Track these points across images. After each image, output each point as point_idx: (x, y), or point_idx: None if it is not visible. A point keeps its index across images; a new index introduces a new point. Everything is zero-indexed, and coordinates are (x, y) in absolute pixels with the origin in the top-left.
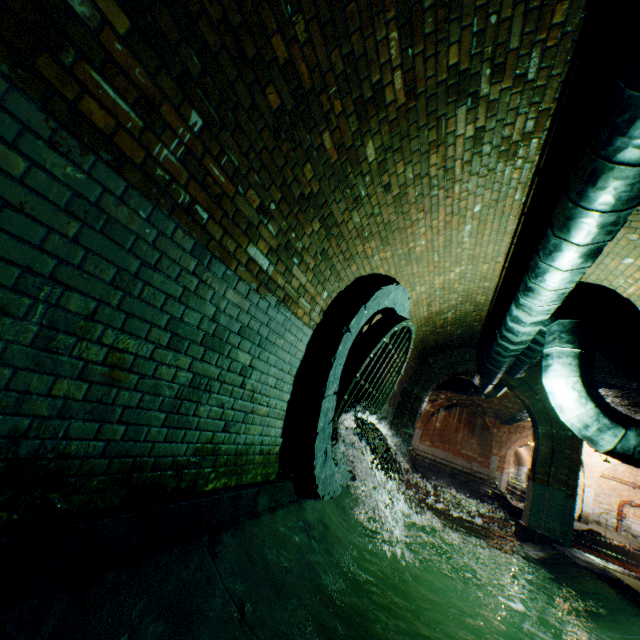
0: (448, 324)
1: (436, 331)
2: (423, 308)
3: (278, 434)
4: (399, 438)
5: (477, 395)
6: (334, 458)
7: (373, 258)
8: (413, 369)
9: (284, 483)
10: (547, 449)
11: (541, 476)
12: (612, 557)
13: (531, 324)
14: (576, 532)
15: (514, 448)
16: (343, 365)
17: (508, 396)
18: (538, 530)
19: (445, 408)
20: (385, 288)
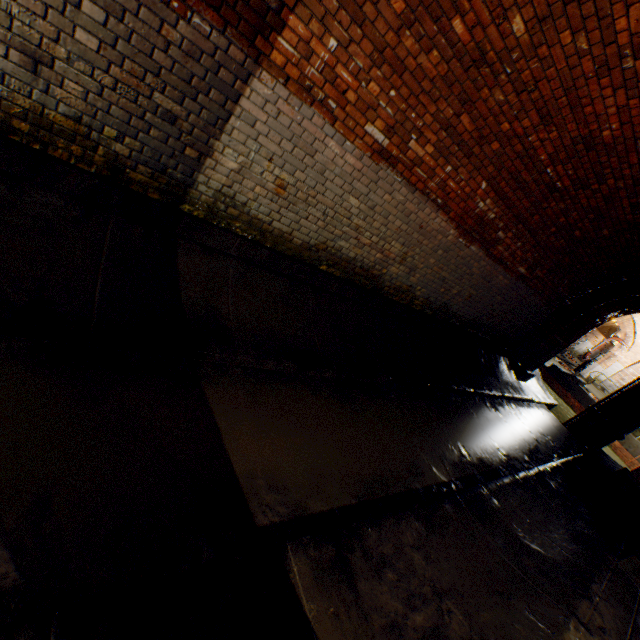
0: None
1: None
2: None
3: None
4: None
5: None
6: None
7: None
8: None
9: None
10: None
11: None
12: (575, 399)
13: None
14: (560, 373)
15: None
16: None
17: None
18: None
19: None
20: None
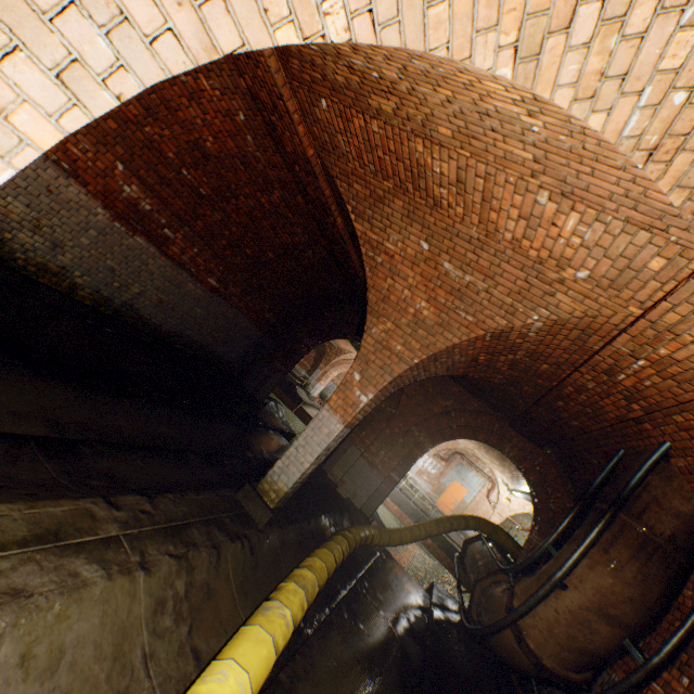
0: None
1: None
2: None
3: None
4: None
5: None
6: None
7: None
8: None
9: None
10: None
11: None
12: None
13: None
14: None
15: (337, 369)
16: None
17: None
18: None
19: None
20: None
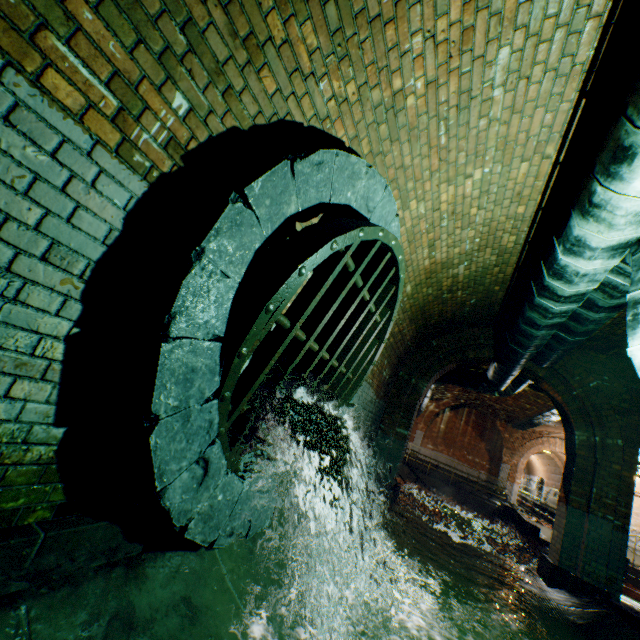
0: (459, 287)
1: (442, 297)
2: (423, 251)
3: (36, 416)
4: (390, 439)
5: (491, 390)
6: (251, 469)
7: (317, 84)
8: (411, 353)
9: (70, 531)
10: (587, 462)
11: (578, 498)
12: None
13: (605, 252)
14: None
15: (528, 456)
16: (242, 285)
17: (527, 395)
18: (573, 572)
19: (451, 408)
20: (343, 156)
